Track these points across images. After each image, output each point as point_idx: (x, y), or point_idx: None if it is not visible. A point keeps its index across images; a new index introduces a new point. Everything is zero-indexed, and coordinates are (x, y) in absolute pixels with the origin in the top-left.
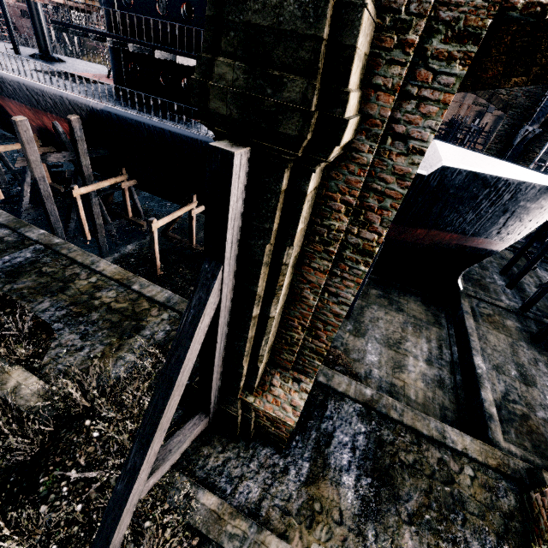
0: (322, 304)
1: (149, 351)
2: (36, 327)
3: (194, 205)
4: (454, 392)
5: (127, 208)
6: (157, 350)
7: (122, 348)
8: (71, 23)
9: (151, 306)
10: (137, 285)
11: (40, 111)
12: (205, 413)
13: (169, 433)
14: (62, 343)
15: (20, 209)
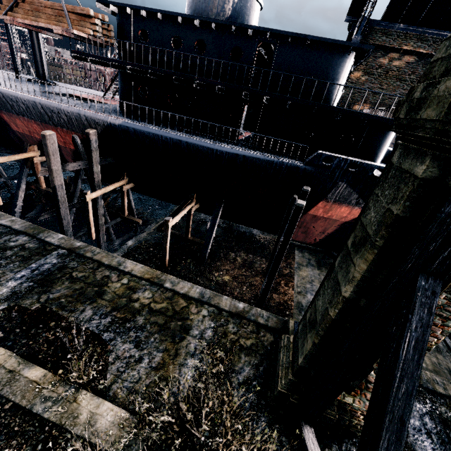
0: (449, 301)
1: (205, 353)
2: (87, 340)
3: (194, 203)
4: (450, 355)
5: (124, 208)
6: (222, 352)
7: (179, 352)
8: (92, 53)
9: (188, 304)
10: (168, 283)
11: (50, 126)
12: (306, 422)
13: (263, 449)
14: (119, 356)
15: (13, 213)
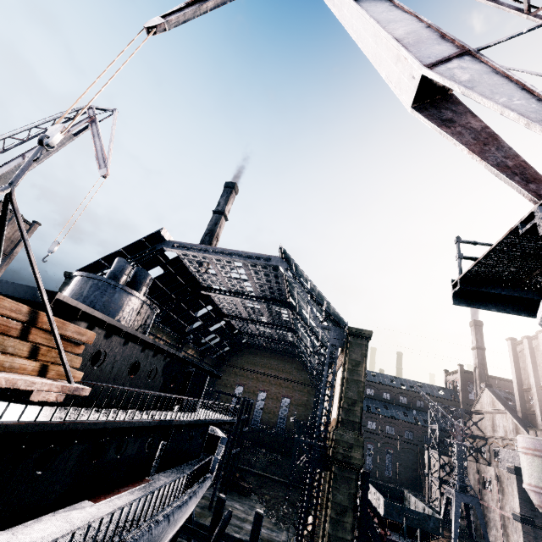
0: None
1: None
2: None
3: None
4: None
5: None
6: None
7: None
8: (50, 419)
9: None
10: None
11: None
12: None
13: None
14: None
15: None
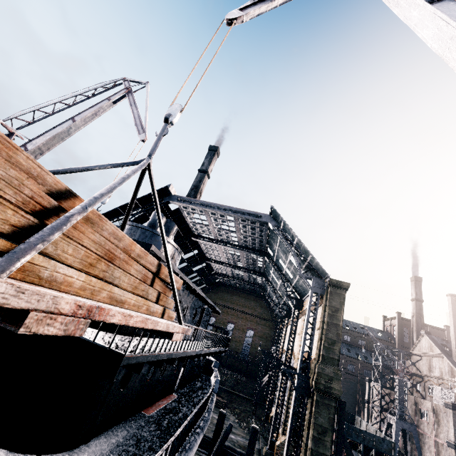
0: None
1: None
2: None
3: None
4: None
5: None
6: None
7: None
8: (155, 351)
9: None
10: None
11: None
12: None
13: None
14: None
15: None
